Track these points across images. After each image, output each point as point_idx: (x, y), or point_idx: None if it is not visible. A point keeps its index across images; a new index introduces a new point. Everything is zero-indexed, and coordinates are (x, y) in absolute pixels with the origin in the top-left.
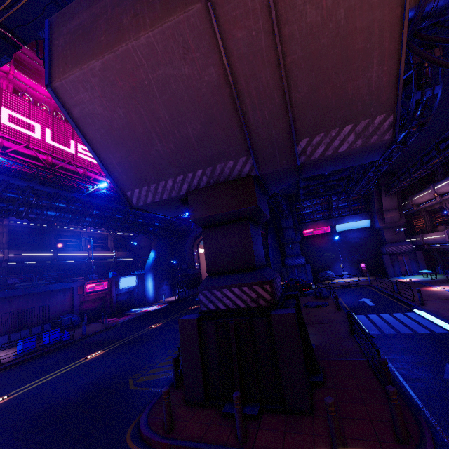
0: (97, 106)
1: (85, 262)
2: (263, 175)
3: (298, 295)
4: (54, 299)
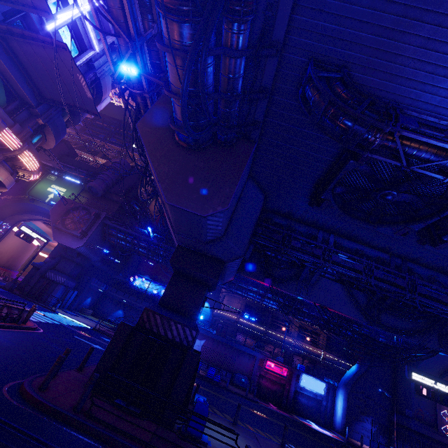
0: (169, 224)
1: (290, 347)
2: (181, 242)
3: (190, 353)
4: (241, 358)
